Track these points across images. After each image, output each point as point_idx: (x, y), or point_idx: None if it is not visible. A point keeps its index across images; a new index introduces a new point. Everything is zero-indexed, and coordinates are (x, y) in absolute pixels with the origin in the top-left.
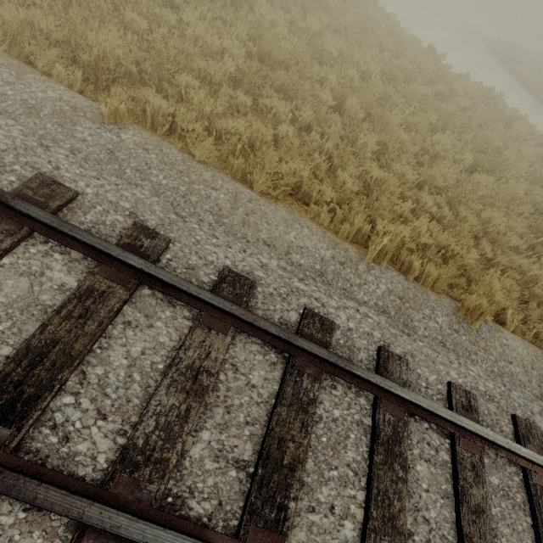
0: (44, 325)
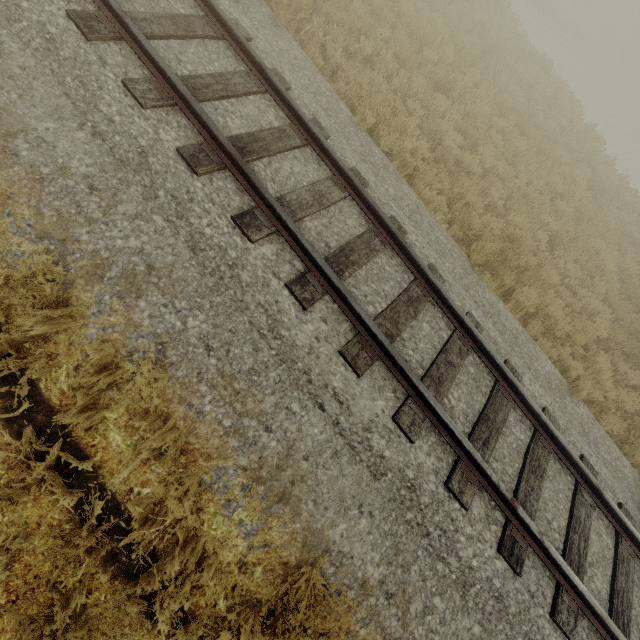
0: (617, 576)
